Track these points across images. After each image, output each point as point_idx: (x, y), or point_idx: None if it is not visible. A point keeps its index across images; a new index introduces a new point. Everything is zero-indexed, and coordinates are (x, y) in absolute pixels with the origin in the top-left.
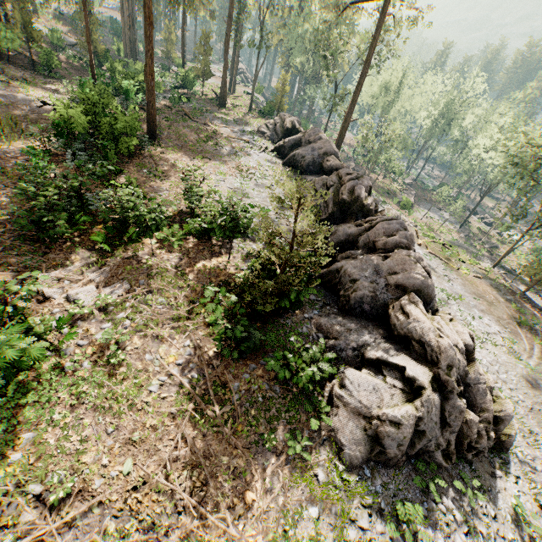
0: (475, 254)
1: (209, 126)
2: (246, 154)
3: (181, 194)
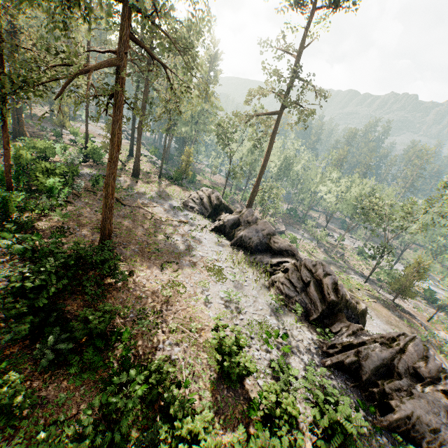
0: (342, 268)
1: (144, 210)
2: (198, 242)
3: (192, 343)
